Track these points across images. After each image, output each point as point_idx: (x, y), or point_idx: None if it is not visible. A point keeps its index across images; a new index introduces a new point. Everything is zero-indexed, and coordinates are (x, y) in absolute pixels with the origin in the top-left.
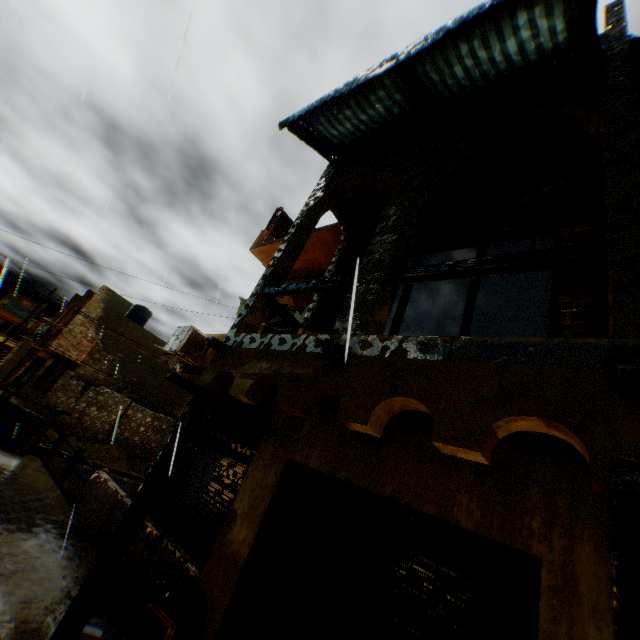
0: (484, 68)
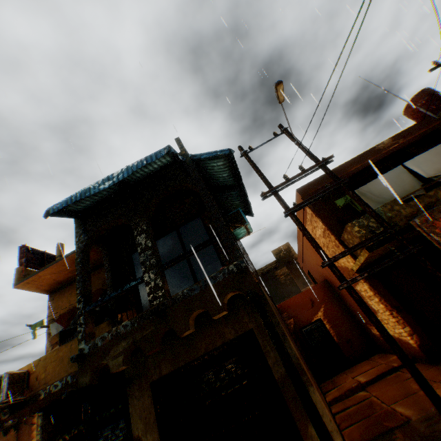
0: (148, 172)
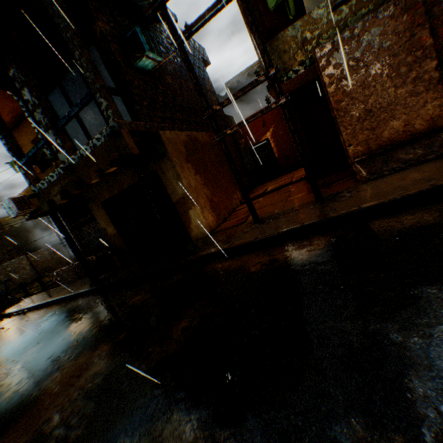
0: None
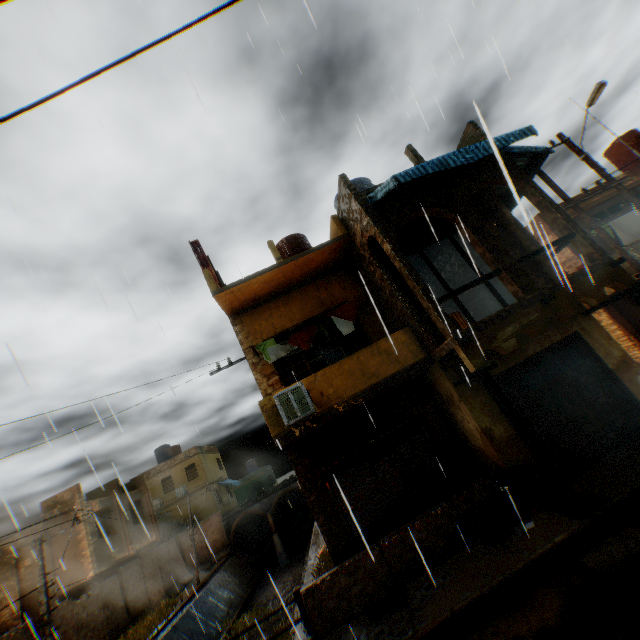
0: None
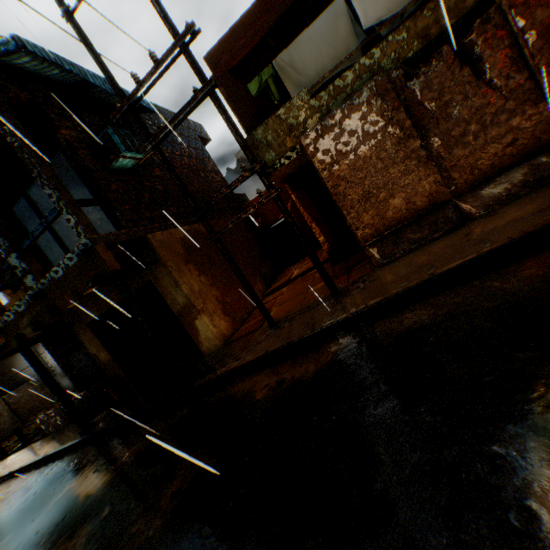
0: None
